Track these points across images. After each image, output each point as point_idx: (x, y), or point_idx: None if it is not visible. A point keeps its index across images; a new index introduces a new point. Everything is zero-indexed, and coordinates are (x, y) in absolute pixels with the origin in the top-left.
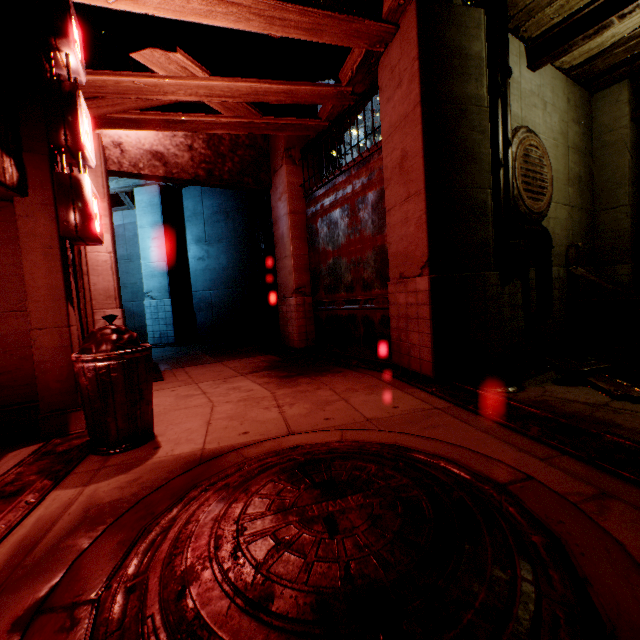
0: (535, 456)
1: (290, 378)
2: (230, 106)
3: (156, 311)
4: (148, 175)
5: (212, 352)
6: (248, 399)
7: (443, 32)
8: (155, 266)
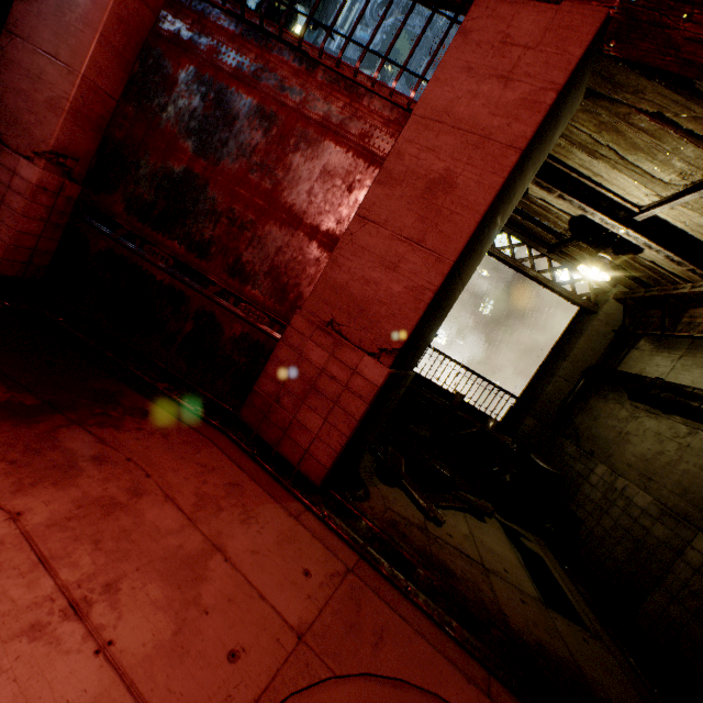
0: (482, 689)
1: (32, 424)
2: None
3: None
4: None
5: None
6: None
7: (575, 87)
8: None
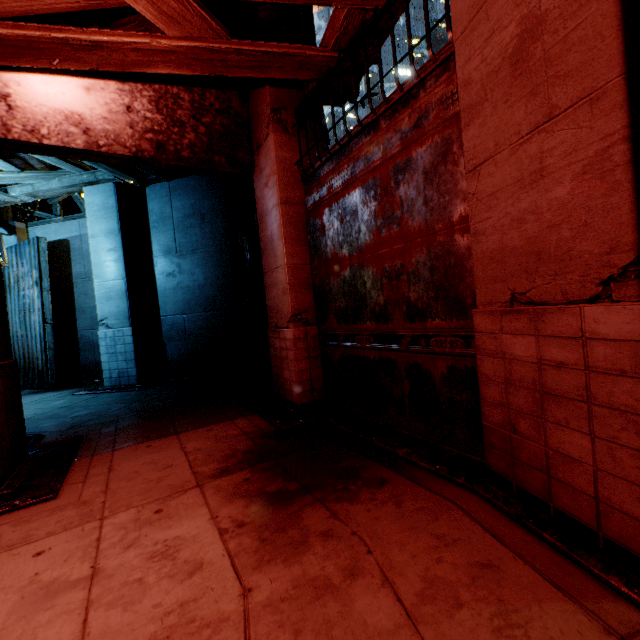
0: None
1: (286, 506)
2: (171, 10)
3: (113, 343)
4: (58, 147)
5: (177, 405)
6: (176, 636)
7: None
8: (111, 285)
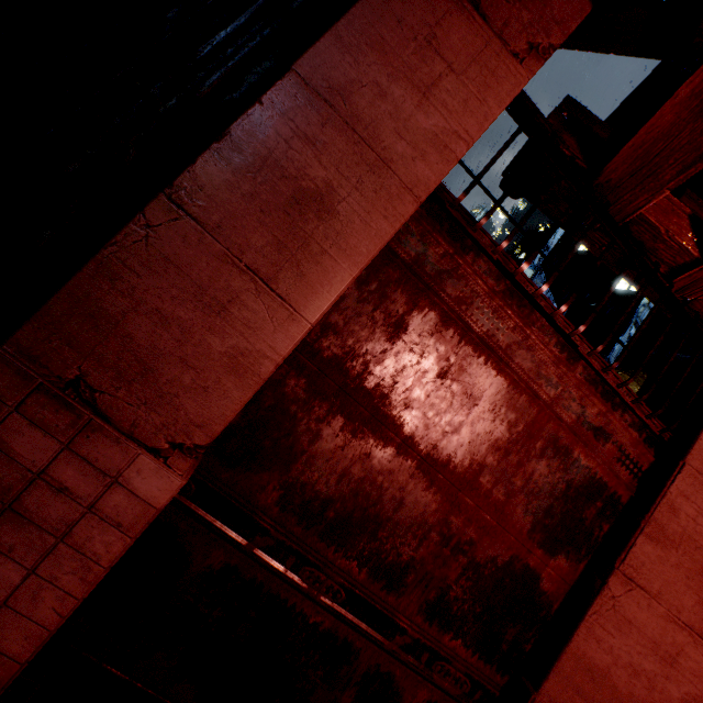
0: None
1: None
2: None
3: None
4: None
5: None
6: None
7: None
8: None
